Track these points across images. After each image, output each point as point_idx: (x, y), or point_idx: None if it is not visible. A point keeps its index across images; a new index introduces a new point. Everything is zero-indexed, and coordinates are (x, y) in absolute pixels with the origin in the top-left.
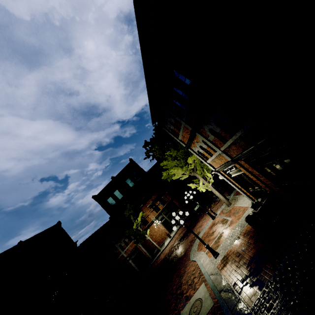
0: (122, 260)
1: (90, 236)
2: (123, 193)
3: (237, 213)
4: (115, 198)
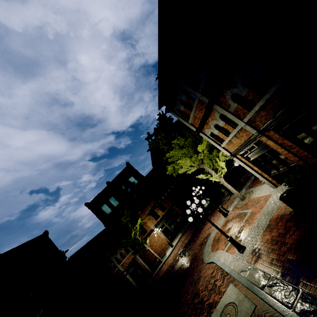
0: (119, 274)
1: (81, 247)
2: (119, 200)
3: (257, 203)
4: (111, 205)
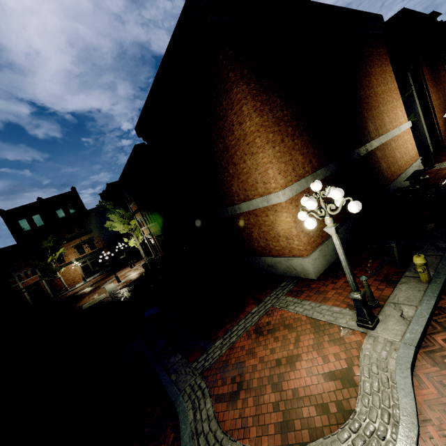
0: (16, 290)
1: None
2: (46, 221)
3: None
4: (32, 223)
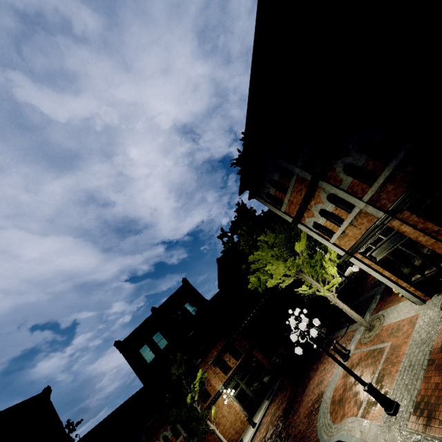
0: None
1: (101, 422)
2: (168, 338)
3: (397, 331)
4: (155, 347)
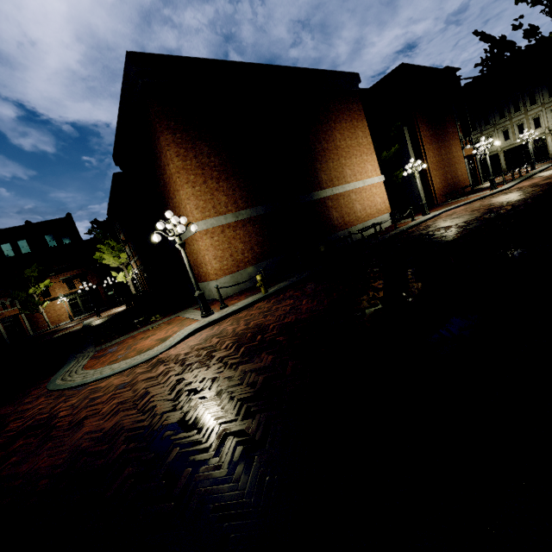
0: None
1: None
2: (33, 248)
3: None
4: (17, 249)
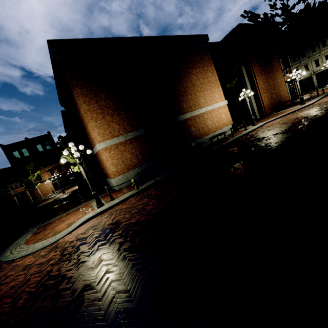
0: (9, 195)
1: None
2: (30, 153)
3: None
4: (22, 154)
